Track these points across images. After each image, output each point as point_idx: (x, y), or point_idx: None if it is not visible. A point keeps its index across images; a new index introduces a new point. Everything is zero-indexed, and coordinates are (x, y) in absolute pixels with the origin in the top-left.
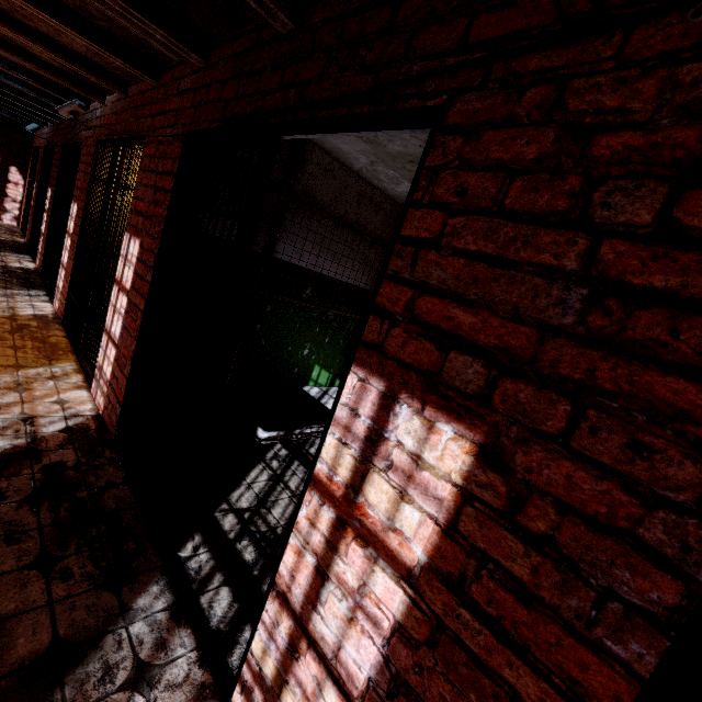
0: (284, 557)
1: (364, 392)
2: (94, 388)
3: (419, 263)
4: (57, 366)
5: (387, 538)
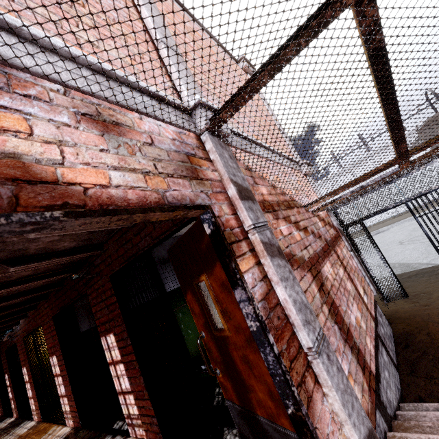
0: (115, 385)
1: (104, 340)
2: (67, 422)
3: (97, 315)
4: (49, 431)
5: (117, 359)
